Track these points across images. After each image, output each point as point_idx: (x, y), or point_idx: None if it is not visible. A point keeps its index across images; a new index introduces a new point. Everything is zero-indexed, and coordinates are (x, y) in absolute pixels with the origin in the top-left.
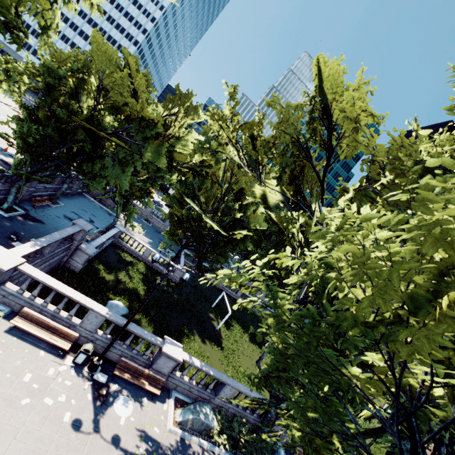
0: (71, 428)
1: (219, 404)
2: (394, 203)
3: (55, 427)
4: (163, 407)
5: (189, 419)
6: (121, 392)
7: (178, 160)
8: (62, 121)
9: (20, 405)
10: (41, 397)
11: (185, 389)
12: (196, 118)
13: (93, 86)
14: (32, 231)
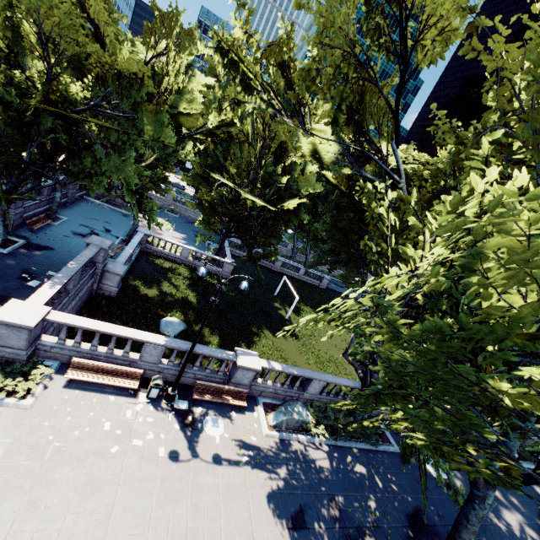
0: (169, 460)
1: (309, 398)
2: (538, 141)
3: (153, 464)
4: (254, 415)
5: (283, 421)
6: (207, 413)
7: (188, 125)
8: (14, 108)
9: (111, 454)
10: (129, 440)
11: (270, 393)
12: (194, 51)
13: (32, 36)
14: (44, 263)
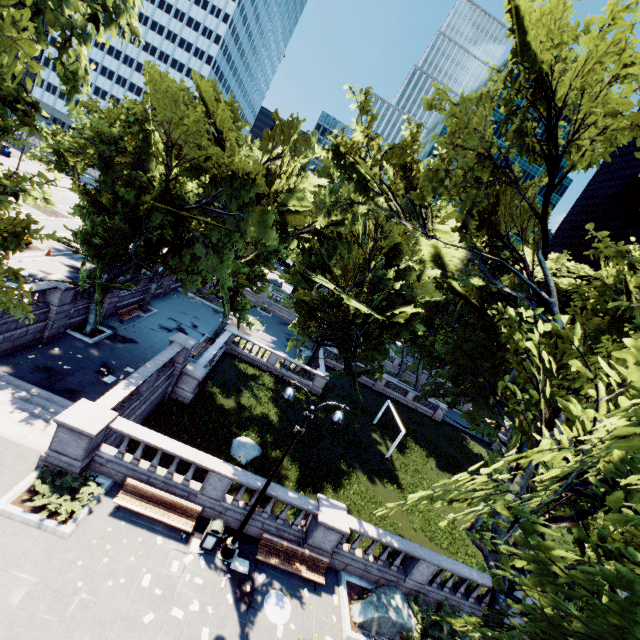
0: None
1: (413, 587)
2: None
3: None
4: (333, 600)
5: (373, 619)
6: (271, 584)
7: (295, 224)
8: (131, 205)
9: (142, 625)
10: (167, 607)
11: (359, 568)
12: (310, 153)
13: (161, 142)
14: (124, 357)
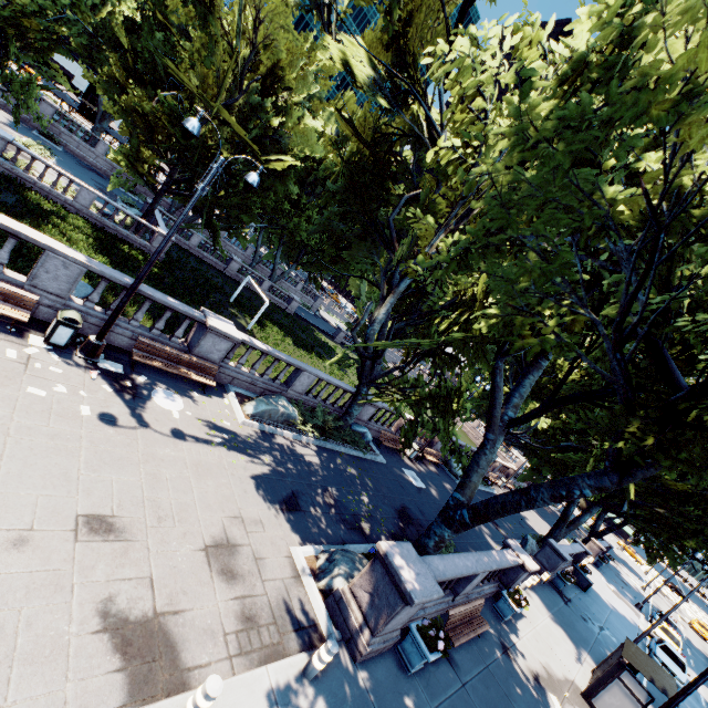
0: (101, 423)
1: (293, 397)
2: None
3: (73, 423)
4: (224, 402)
5: (265, 411)
6: (156, 385)
7: None
8: None
9: None
10: (18, 386)
11: (245, 382)
12: None
13: None
14: None
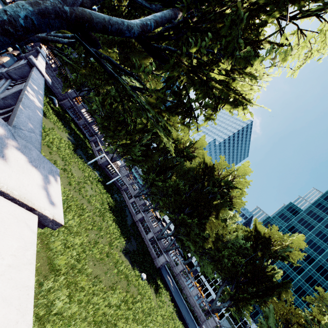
0: None
1: None
2: None
3: None
4: None
5: None
6: None
7: None
8: None
9: None
10: None
11: None
12: None
13: None
14: None
